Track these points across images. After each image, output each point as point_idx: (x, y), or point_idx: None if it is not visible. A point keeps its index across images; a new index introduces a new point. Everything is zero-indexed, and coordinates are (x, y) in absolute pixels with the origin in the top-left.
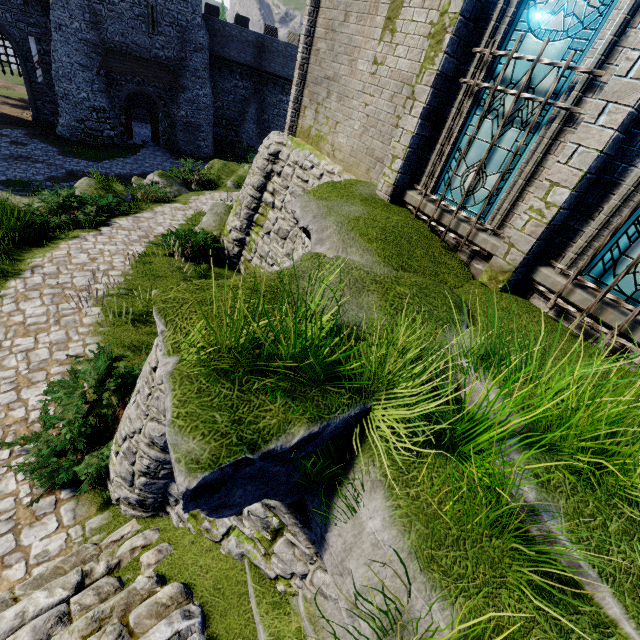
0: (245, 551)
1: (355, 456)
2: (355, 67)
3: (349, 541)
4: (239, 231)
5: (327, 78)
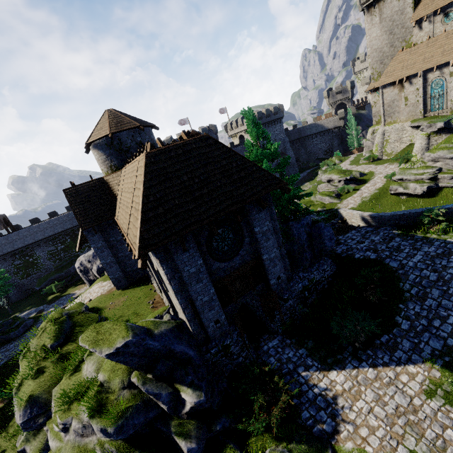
0: None
1: (451, 122)
2: (400, 107)
3: None
4: (380, 150)
5: (392, 112)
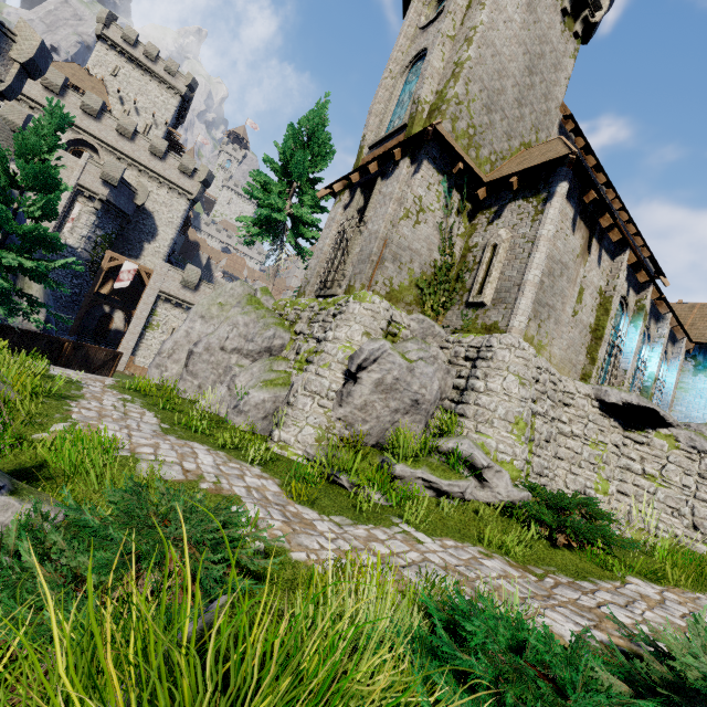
0: None
1: None
2: (565, 308)
3: None
4: (526, 460)
5: (548, 305)
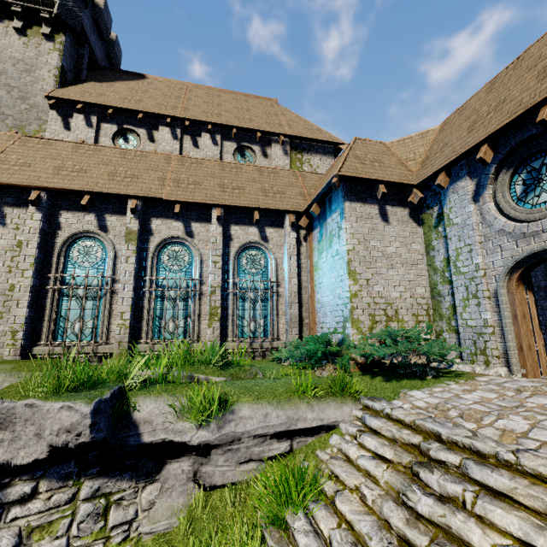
0: None
1: (129, 403)
2: None
3: (149, 419)
4: None
5: None
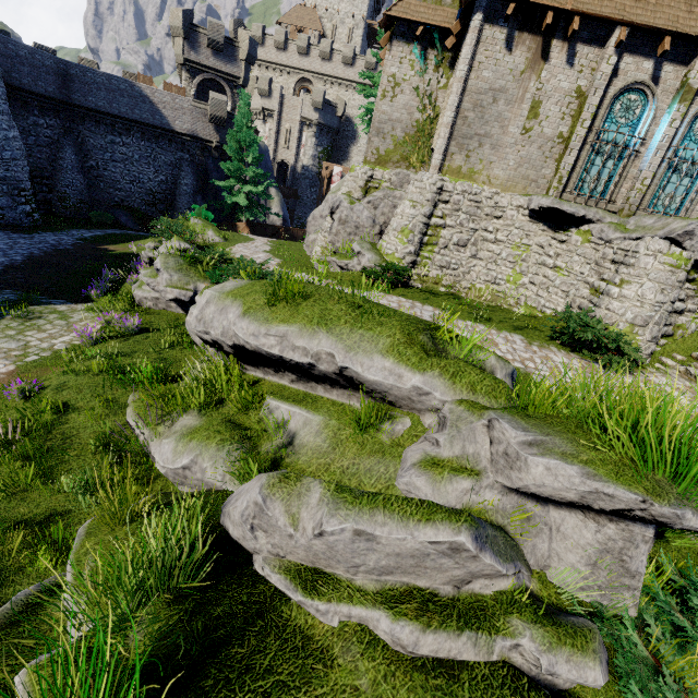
0: (697, 324)
1: None
2: (506, 130)
3: None
4: (413, 254)
5: (478, 135)
